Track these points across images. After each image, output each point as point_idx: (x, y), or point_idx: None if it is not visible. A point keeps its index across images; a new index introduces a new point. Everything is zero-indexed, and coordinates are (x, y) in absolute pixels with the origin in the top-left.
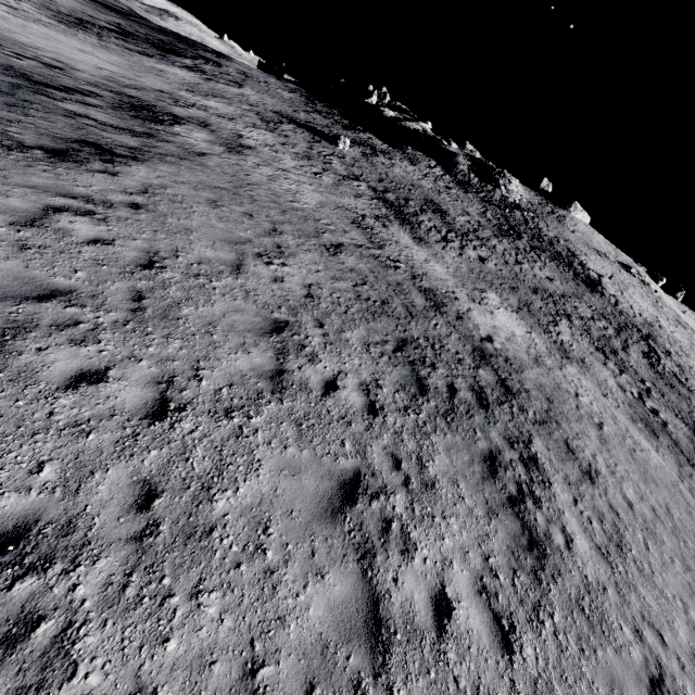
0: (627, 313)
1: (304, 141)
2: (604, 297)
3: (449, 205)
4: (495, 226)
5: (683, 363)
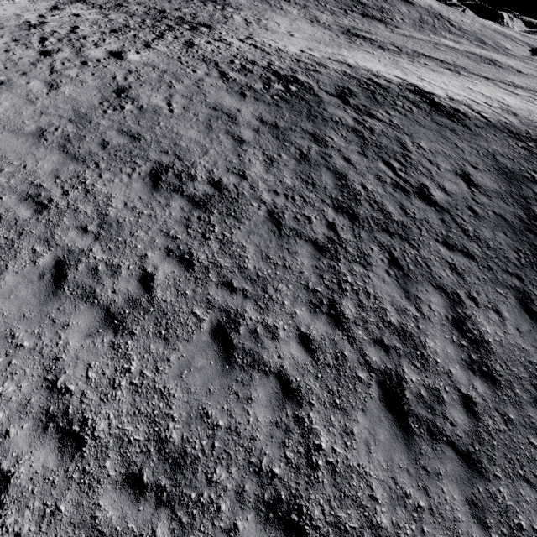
0: (425, 8)
1: (306, 2)
2: (415, 5)
3: None
4: None
5: (453, 20)
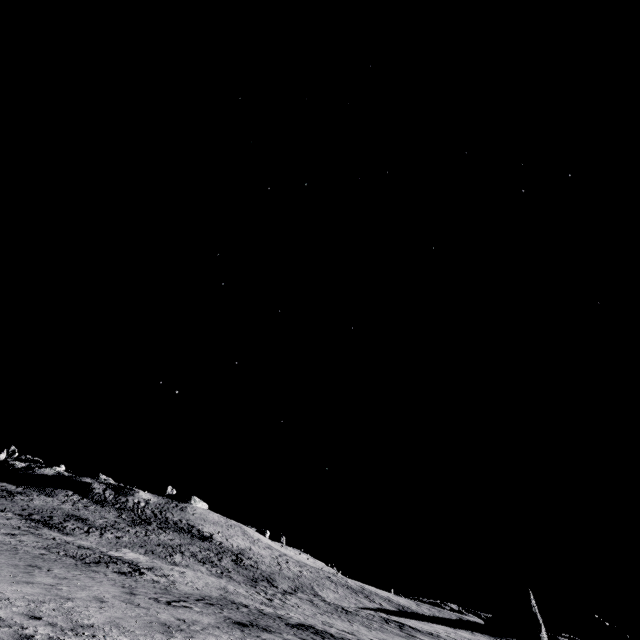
0: (227, 546)
1: None
2: (212, 542)
3: (88, 515)
4: (130, 521)
5: (259, 560)
